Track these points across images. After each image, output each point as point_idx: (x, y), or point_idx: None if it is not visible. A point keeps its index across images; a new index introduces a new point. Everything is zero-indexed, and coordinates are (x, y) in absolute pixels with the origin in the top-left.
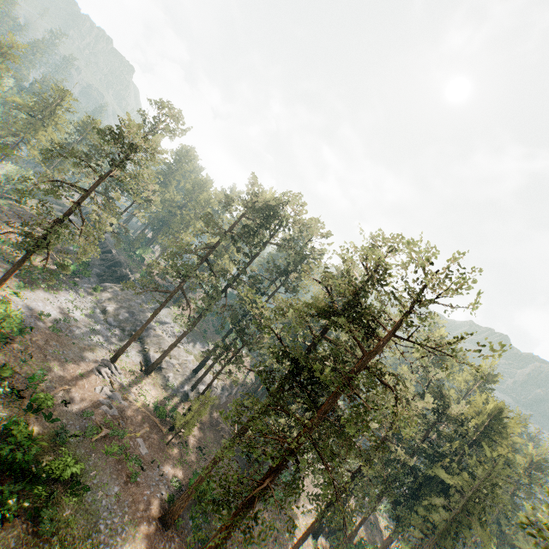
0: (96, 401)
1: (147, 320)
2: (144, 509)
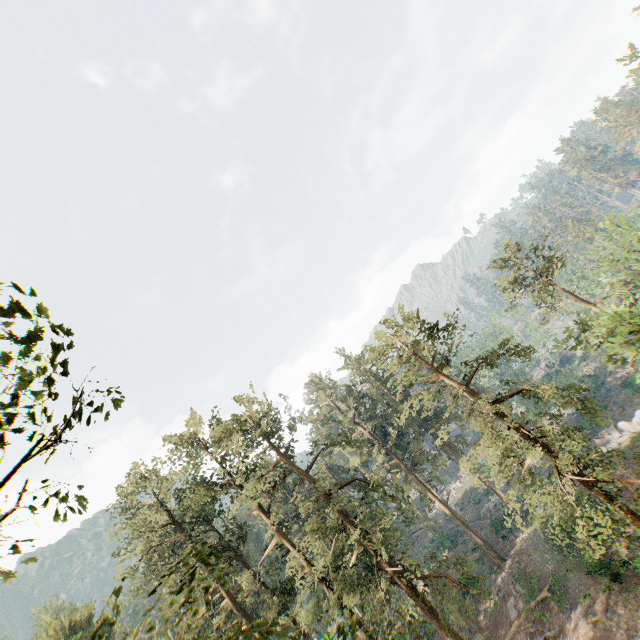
0: (563, 639)
1: (461, 637)
2: (514, 559)
